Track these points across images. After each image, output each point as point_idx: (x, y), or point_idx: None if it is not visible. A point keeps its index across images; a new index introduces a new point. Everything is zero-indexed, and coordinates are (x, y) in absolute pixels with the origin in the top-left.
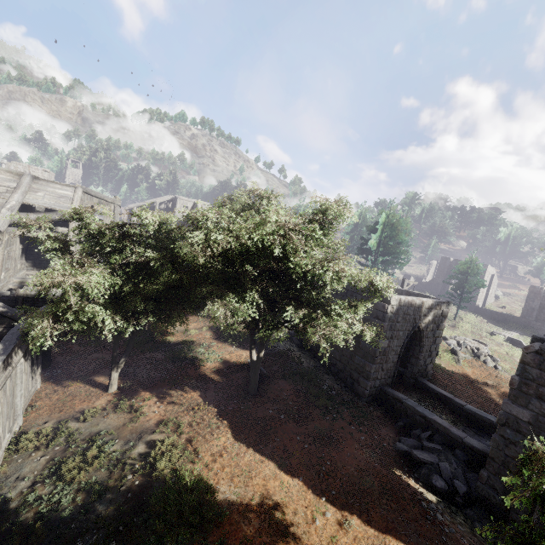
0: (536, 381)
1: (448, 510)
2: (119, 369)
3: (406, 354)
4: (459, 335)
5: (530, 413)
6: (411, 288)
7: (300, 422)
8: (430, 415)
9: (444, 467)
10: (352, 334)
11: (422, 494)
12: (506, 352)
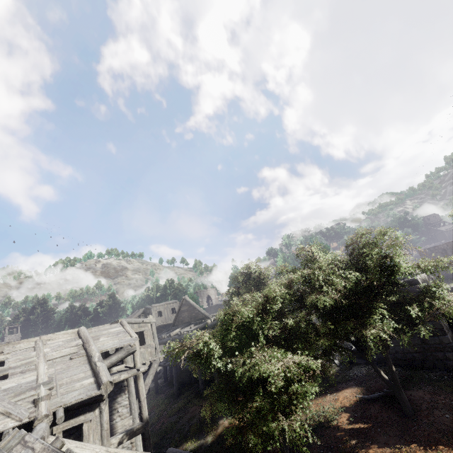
0: None
1: None
2: None
3: None
4: None
5: None
6: None
7: None
8: None
9: None
10: None
11: None
12: None
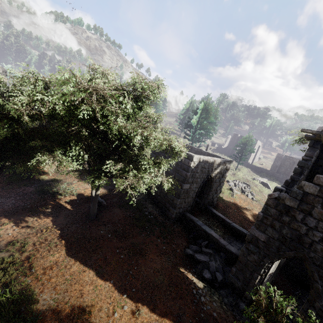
0: (273, 216)
1: (209, 292)
2: None
3: (203, 191)
4: (236, 179)
5: (265, 236)
6: (215, 151)
7: (122, 239)
8: (209, 231)
9: (212, 265)
10: (156, 182)
11: (195, 283)
12: (259, 189)
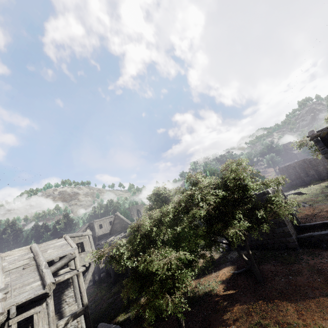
0: None
1: None
2: (184, 327)
3: None
4: None
5: None
6: None
7: (299, 274)
8: None
9: None
10: (290, 204)
11: None
12: (301, 198)
